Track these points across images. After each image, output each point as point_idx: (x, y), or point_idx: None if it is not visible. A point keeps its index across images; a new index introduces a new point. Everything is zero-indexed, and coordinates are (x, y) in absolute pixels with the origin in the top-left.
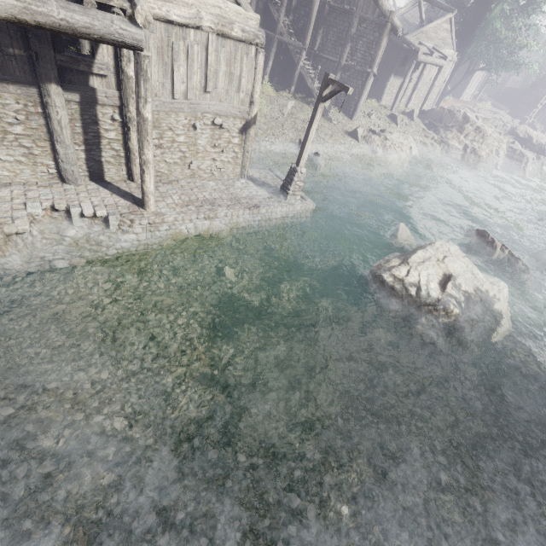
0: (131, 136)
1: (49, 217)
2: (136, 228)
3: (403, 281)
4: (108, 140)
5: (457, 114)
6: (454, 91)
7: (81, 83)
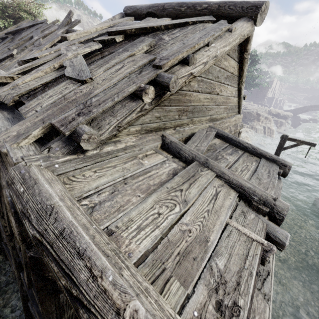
0: None
1: None
2: None
3: None
4: None
5: (253, 113)
6: None
7: None
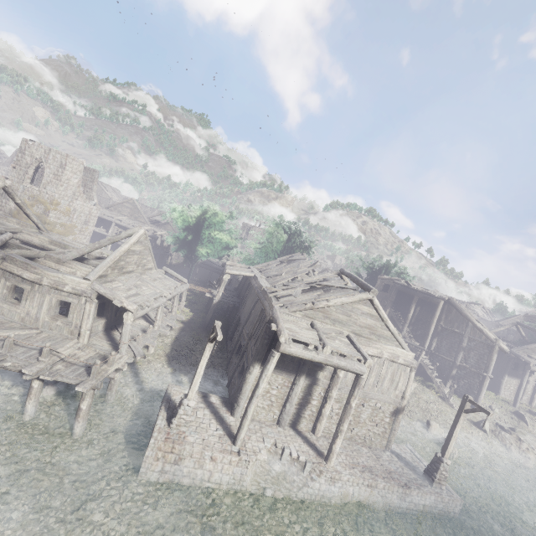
0: (326, 406)
1: (267, 450)
2: (322, 478)
3: None
4: (311, 404)
5: None
6: None
7: (313, 375)
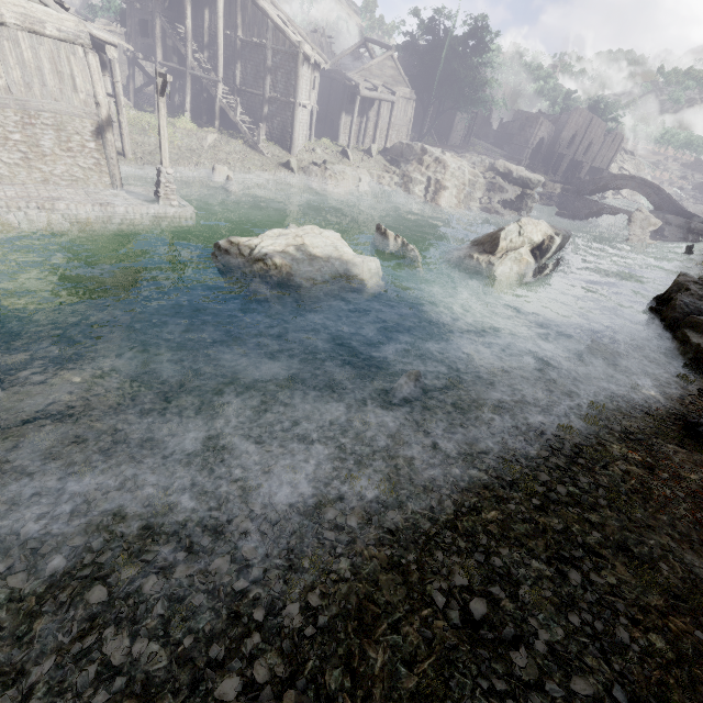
0: None
1: None
2: None
3: (239, 245)
4: None
5: (416, 147)
6: (441, 137)
7: None
